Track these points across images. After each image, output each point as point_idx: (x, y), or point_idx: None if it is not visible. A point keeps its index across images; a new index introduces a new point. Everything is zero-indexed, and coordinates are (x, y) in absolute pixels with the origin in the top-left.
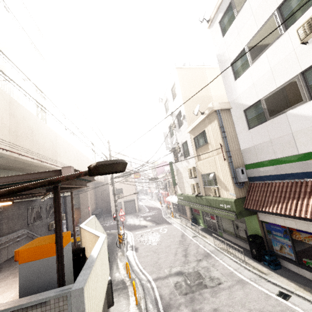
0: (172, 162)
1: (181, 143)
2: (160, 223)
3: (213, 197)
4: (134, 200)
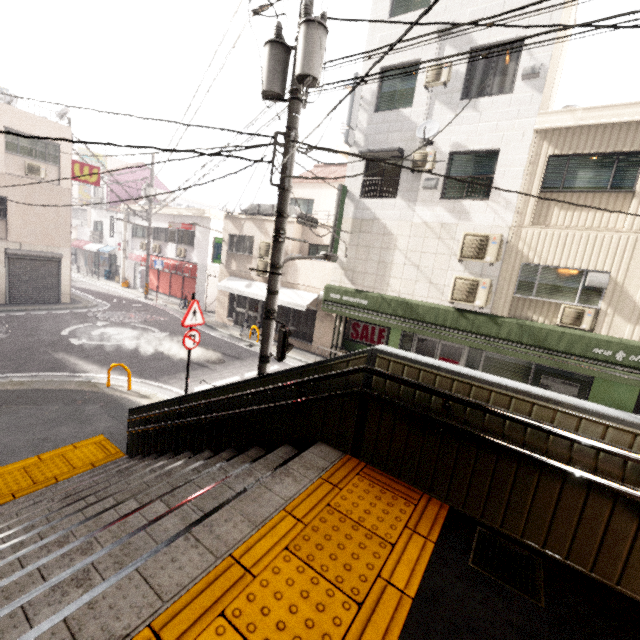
0: (347, 189)
1: (455, 147)
2: (235, 354)
3: (563, 328)
4: (58, 260)
